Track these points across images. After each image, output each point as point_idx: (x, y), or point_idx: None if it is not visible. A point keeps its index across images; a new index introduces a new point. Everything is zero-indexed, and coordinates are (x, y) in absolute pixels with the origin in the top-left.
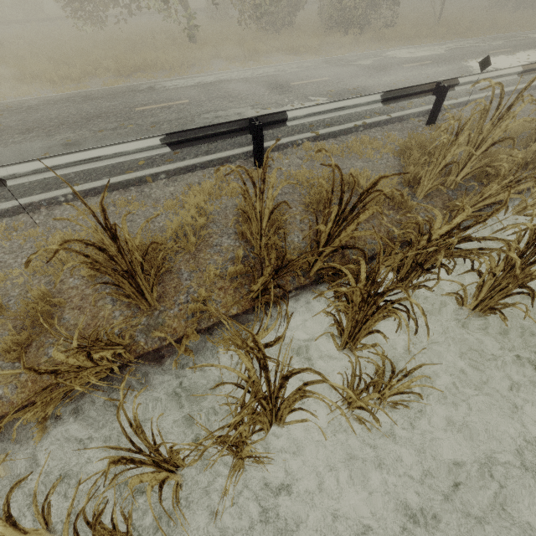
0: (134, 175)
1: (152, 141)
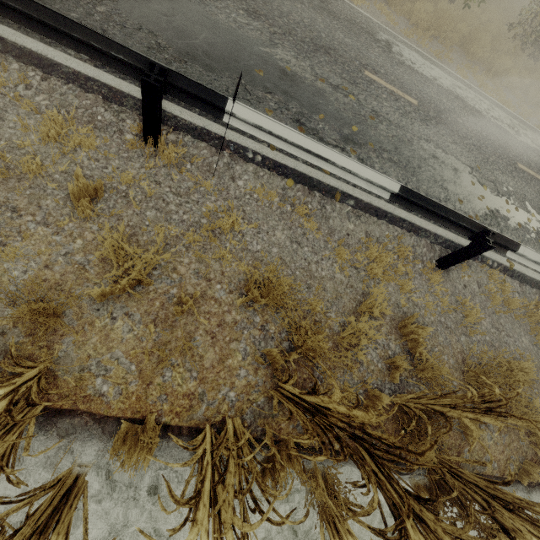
0: (328, 180)
1: (385, 182)
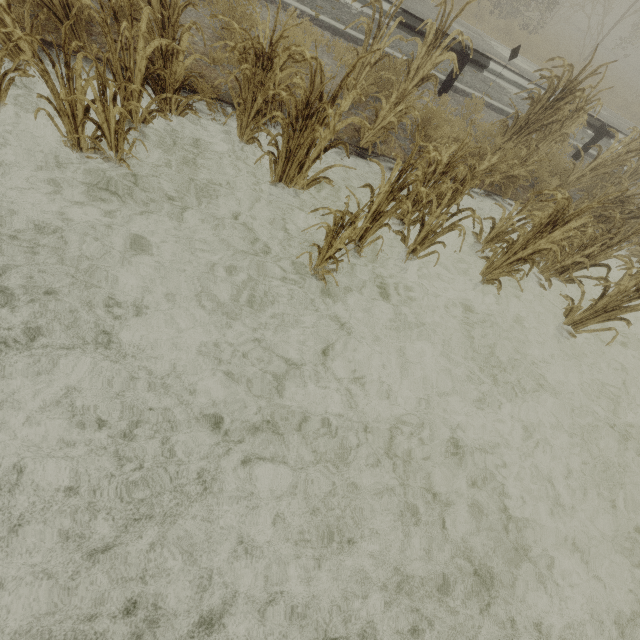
0: None
1: None
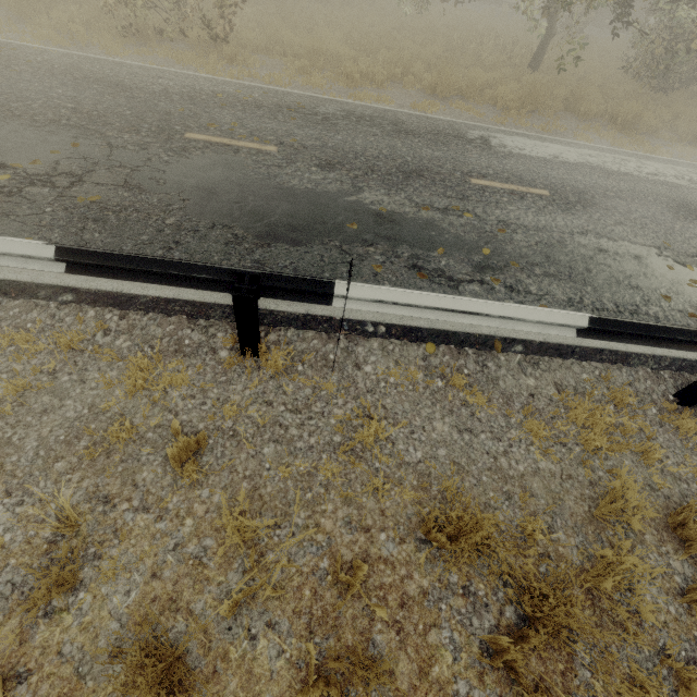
0: (478, 328)
1: (565, 318)
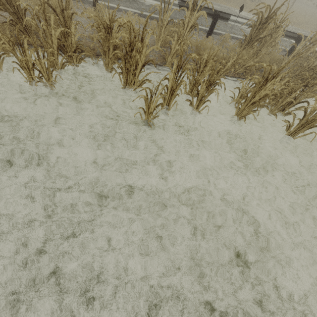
0: None
1: None
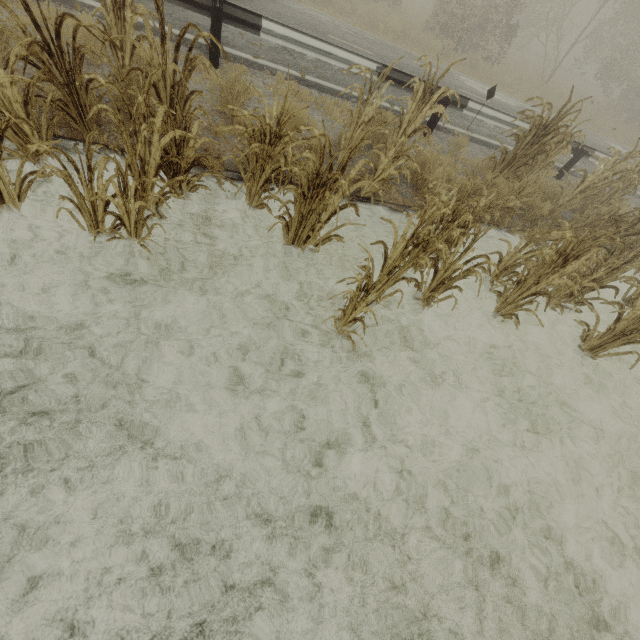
0: None
1: None
